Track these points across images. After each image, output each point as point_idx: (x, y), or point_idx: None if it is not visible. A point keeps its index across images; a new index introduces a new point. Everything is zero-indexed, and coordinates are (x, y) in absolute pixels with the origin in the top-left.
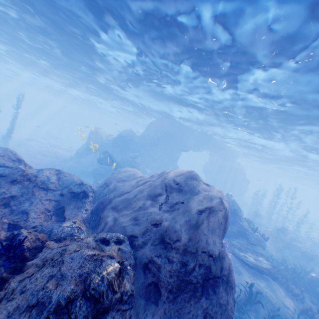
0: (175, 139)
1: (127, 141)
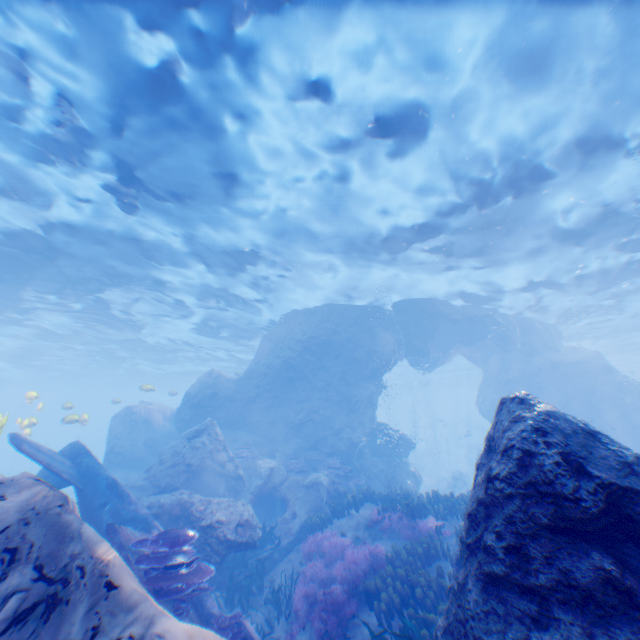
0: (338, 350)
1: (203, 403)
